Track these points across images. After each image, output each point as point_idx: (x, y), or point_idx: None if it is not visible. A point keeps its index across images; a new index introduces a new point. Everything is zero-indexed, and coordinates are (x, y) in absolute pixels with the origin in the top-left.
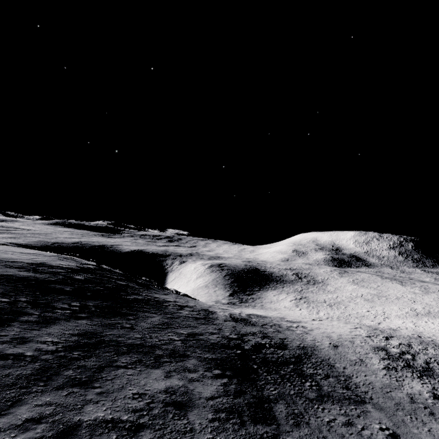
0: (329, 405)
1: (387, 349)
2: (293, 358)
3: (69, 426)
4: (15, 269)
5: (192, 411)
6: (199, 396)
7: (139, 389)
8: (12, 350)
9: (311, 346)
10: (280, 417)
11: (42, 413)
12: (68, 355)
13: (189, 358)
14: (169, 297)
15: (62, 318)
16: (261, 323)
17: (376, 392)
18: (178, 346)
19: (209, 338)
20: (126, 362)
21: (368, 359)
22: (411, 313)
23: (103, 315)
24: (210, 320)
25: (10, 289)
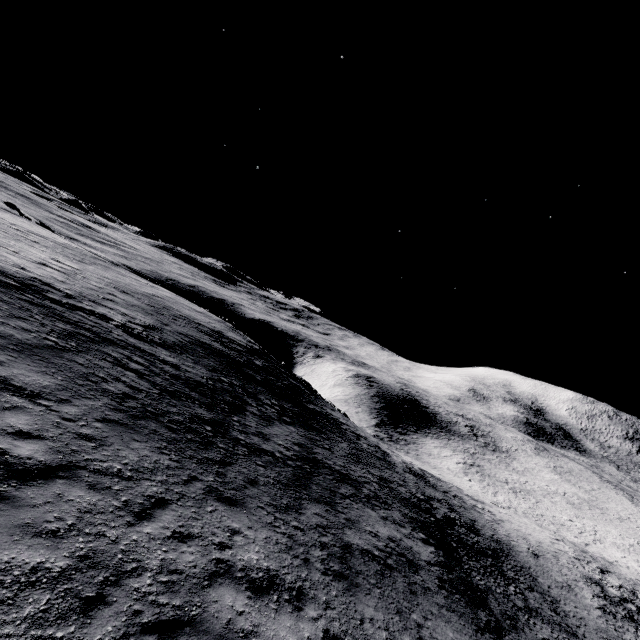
0: (539, 622)
1: (603, 586)
2: (490, 550)
3: (345, 543)
4: (207, 337)
5: (420, 570)
6: (420, 557)
7: (371, 528)
8: (265, 446)
9: (505, 543)
10: (496, 612)
11: (322, 523)
12: (303, 467)
13: (393, 508)
14: (338, 416)
15: (275, 418)
16: (442, 488)
17: (589, 631)
18: (378, 490)
19: (399, 490)
20: (346, 492)
21: (578, 588)
22: (639, 548)
23: (302, 425)
24: (390, 465)
25: (220, 366)
